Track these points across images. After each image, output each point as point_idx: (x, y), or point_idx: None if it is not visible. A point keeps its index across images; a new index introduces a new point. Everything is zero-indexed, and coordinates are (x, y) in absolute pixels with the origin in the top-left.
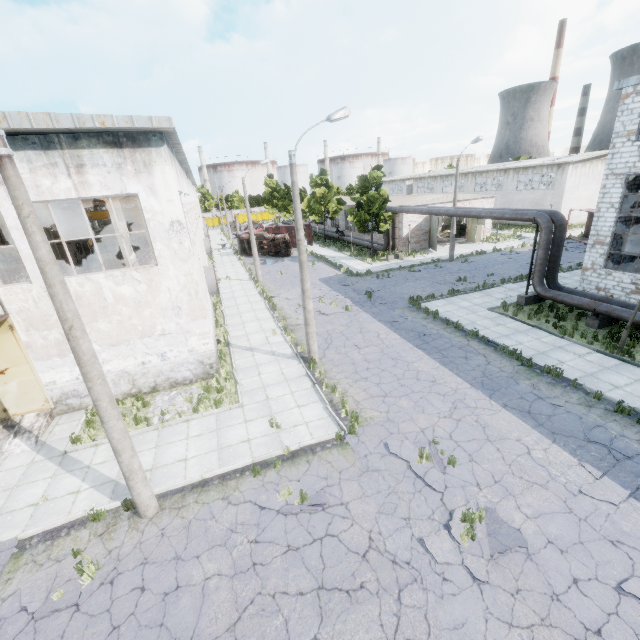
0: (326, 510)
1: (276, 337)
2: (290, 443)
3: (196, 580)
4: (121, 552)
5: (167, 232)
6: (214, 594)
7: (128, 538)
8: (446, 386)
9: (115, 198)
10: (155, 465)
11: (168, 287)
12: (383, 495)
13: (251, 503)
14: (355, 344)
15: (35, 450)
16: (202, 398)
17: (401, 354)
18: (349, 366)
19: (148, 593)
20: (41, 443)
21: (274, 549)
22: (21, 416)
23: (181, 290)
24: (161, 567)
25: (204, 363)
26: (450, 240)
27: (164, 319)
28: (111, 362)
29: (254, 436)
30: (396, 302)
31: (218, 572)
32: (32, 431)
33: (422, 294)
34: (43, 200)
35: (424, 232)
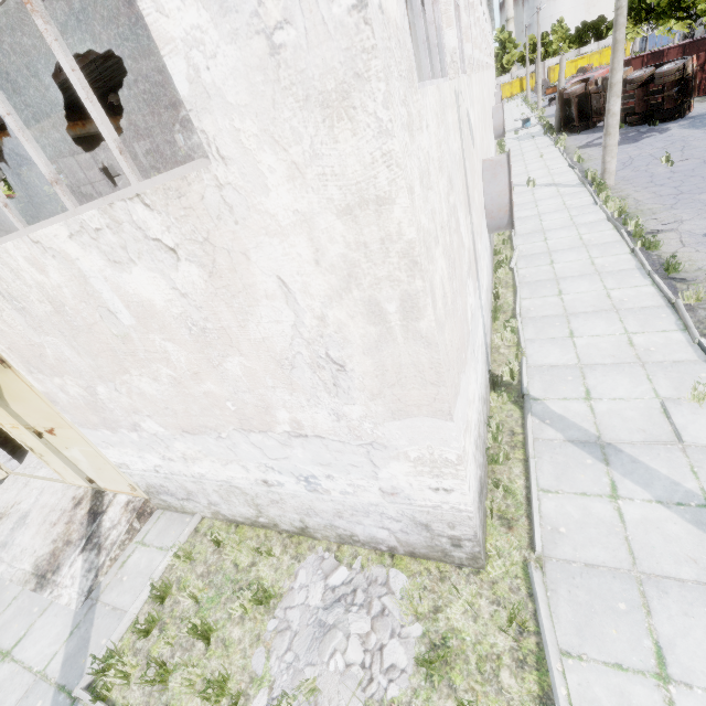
0: None
1: None
2: None
3: None
4: None
5: None
6: None
7: None
8: None
9: None
10: None
11: (278, 276)
12: None
13: None
14: None
15: (74, 620)
16: None
17: None
18: None
19: None
20: (93, 598)
21: None
22: (113, 494)
23: (334, 291)
24: None
25: (432, 529)
26: None
27: (291, 393)
28: (199, 461)
29: None
30: None
31: None
32: (101, 549)
33: None
34: None
35: None
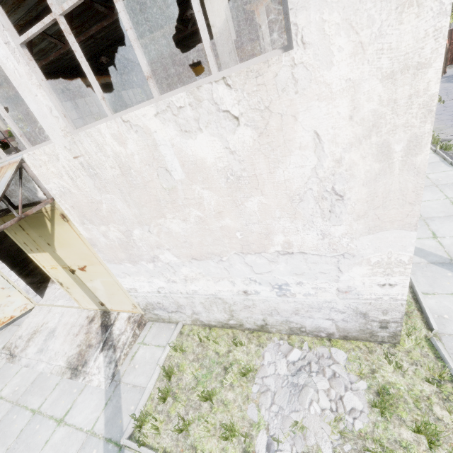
0: None
1: None
2: None
3: None
4: None
5: None
6: None
7: None
8: None
9: None
10: None
11: (315, 131)
12: None
13: None
14: None
15: (106, 395)
16: None
17: None
18: None
19: None
20: (116, 380)
21: None
22: (117, 313)
23: (356, 139)
24: None
25: (367, 316)
26: None
27: (291, 221)
28: (196, 281)
29: None
30: None
31: None
32: (116, 348)
33: None
34: None
35: None
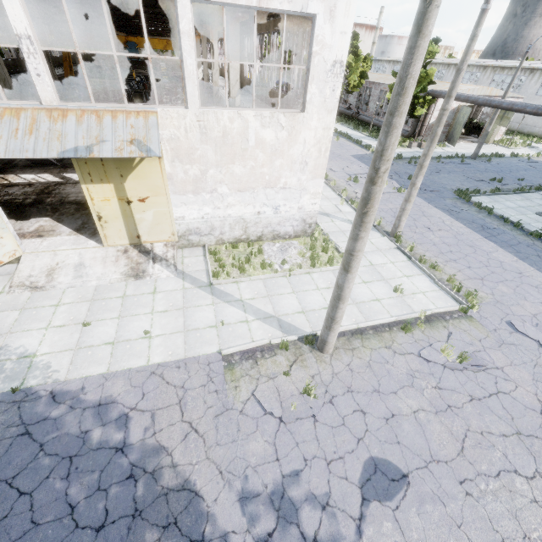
0: (486, 371)
1: (344, 207)
2: (418, 308)
3: (405, 412)
4: (323, 379)
5: (326, 73)
6: (429, 425)
7: (321, 368)
8: (534, 279)
9: (238, 20)
10: (304, 309)
11: (304, 139)
12: (530, 366)
13: (415, 355)
14: (425, 226)
15: (179, 277)
16: (315, 254)
17: (475, 243)
18: (432, 246)
19: (370, 416)
20: (180, 272)
21: (459, 396)
22: (150, 244)
23: (314, 144)
24: (367, 397)
25: (305, 222)
26: (482, 137)
27: (289, 172)
28: (233, 207)
29: (381, 297)
30: (442, 191)
31: (421, 408)
32: (167, 260)
33: (463, 188)
34: (220, 1)
35: (446, 124)
